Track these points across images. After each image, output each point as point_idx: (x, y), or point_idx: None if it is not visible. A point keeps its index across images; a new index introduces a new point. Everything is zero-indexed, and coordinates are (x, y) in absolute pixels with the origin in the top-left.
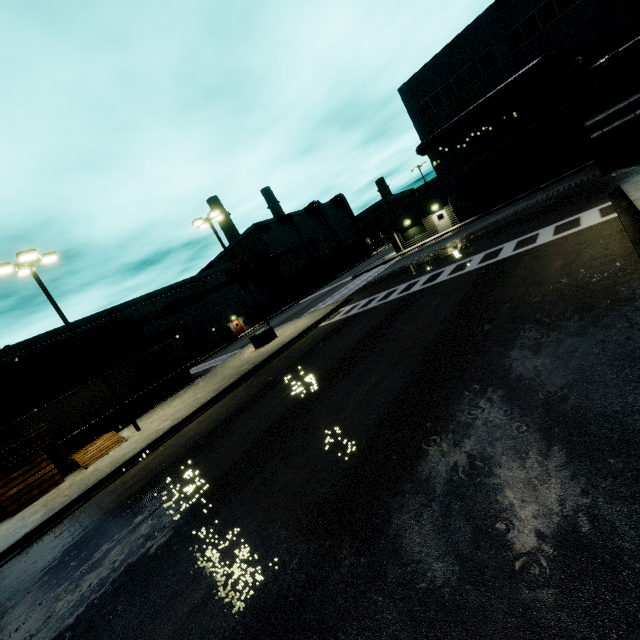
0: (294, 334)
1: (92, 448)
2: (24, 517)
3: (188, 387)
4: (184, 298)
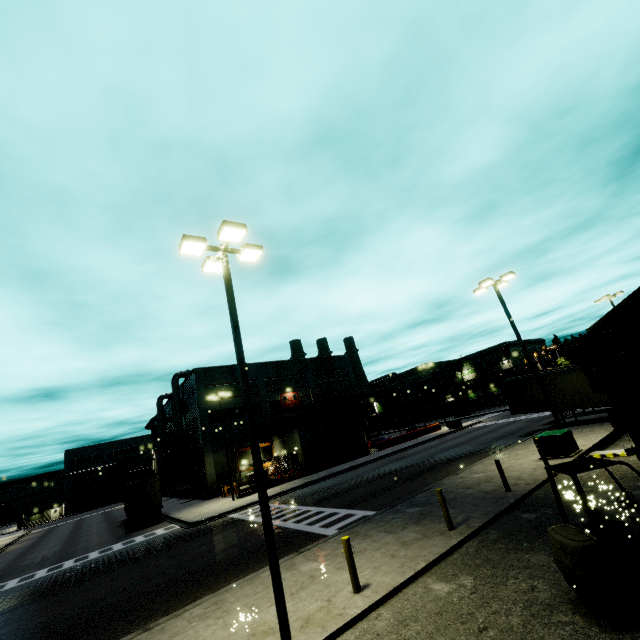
0: (20, 534)
1: None
2: None
3: None
4: None
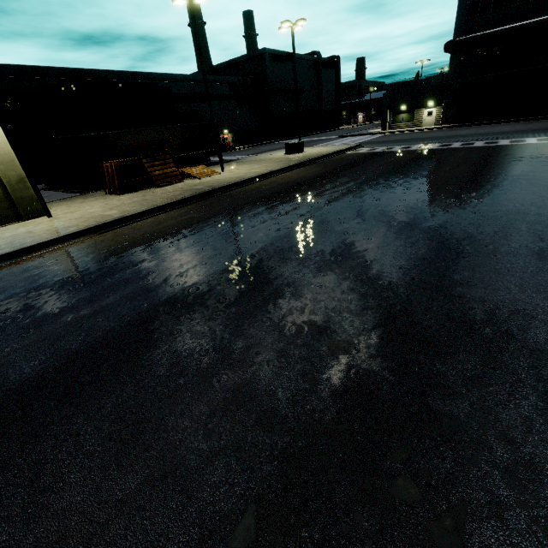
0: (327, 152)
1: (194, 170)
2: (180, 188)
3: (230, 163)
4: (193, 93)
